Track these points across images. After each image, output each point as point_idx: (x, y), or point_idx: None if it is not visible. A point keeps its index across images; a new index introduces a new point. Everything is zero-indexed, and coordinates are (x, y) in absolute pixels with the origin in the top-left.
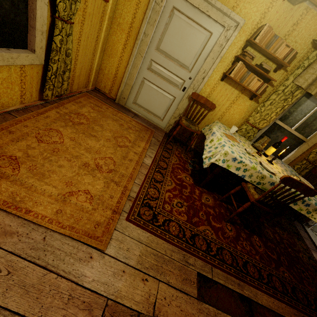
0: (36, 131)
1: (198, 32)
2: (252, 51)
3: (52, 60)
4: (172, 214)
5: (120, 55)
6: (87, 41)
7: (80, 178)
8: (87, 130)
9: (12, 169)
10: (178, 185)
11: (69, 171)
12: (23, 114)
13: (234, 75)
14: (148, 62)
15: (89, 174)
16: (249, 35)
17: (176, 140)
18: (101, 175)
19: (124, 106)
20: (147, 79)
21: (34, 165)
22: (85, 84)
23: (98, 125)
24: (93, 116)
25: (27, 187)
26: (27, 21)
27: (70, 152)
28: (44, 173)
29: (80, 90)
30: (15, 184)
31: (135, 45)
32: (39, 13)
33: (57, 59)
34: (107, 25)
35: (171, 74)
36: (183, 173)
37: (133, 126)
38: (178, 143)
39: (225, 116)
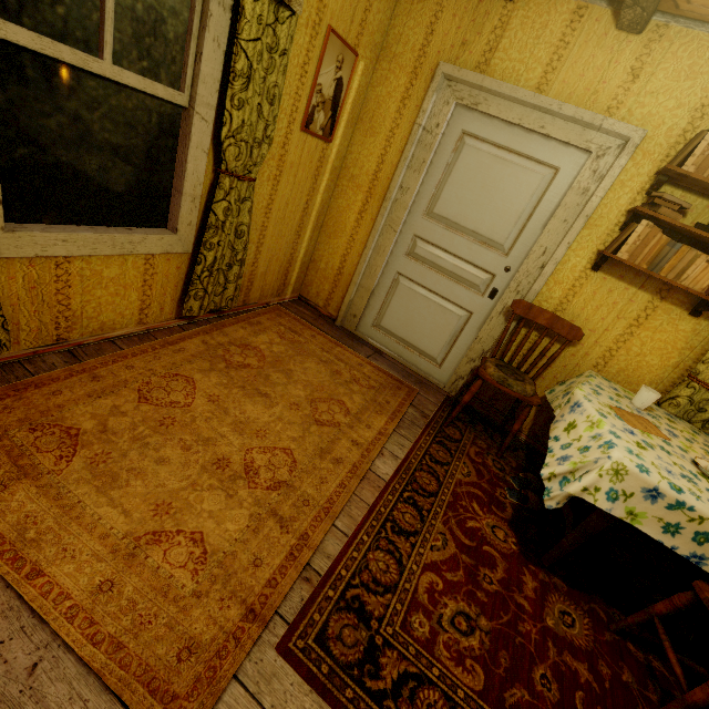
0: (147, 377)
1: (522, 171)
2: (678, 195)
3: (206, 244)
4: (431, 654)
5: (351, 232)
6: (285, 210)
7: (196, 497)
8: (253, 381)
9: (58, 457)
10: (466, 553)
11: (177, 474)
12: (137, 343)
13: (630, 254)
14: (408, 240)
15: (221, 487)
16: (663, 161)
17: (475, 417)
18: (249, 494)
19: (353, 333)
20: (406, 275)
21: (106, 453)
22: (278, 290)
23: (282, 371)
24: (277, 352)
25: (66, 507)
26: (172, 182)
27: (197, 428)
28: (119, 475)
29: (266, 301)
30: (44, 496)
31: (382, 210)
32: (191, 167)
33: (217, 243)
34: (329, 181)
35: (461, 262)
36: (485, 514)
37: (366, 376)
38: (480, 426)
39: (616, 360)
